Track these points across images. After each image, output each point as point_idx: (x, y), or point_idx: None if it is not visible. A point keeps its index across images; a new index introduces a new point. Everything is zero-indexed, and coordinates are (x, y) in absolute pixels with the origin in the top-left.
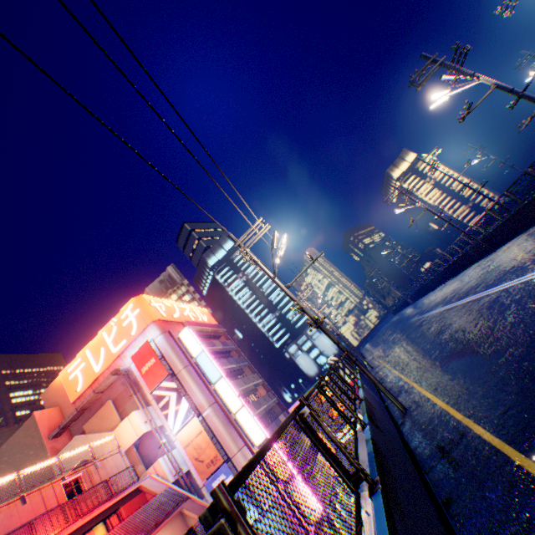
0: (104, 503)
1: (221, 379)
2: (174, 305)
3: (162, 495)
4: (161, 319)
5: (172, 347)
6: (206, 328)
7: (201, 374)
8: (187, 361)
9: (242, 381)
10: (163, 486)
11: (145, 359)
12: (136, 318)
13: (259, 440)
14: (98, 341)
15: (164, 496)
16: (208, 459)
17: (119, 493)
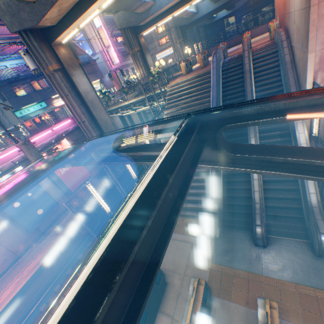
0: None
1: None
2: None
3: None
4: None
5: None
6: None
7: None
8: None
9: None
10: None
11: None
12: None
13: (98, 26)
14: None
15: None
16: None
17: None
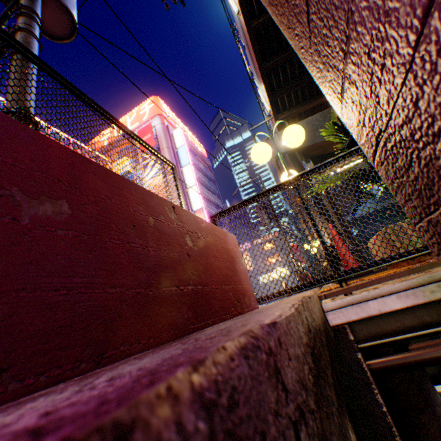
0: None
1: (188, 166)
2: (180, 123)
3: None
4: (165, 117)
5: (165, 134)
6: (197, 150)
7: (176, 157)
8: (171, 146)
9: (206, 190)
10: None
11: (145, 134)
12: (149, 111)
13: (197, 208)
14: (122, 122)
15: None
16: None
17: None
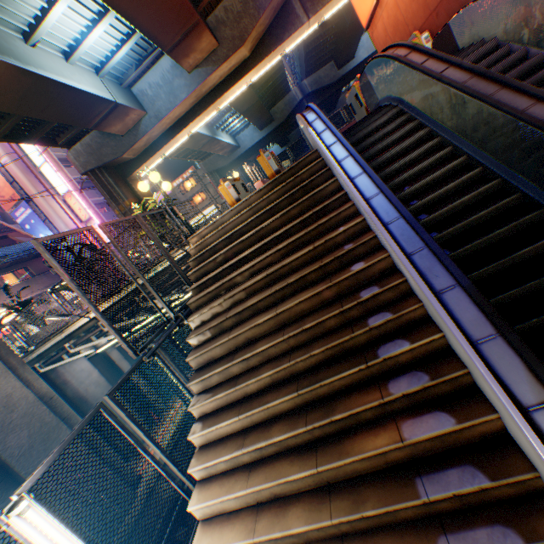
0: None
1: None
2: None
3: None
4: None
5: None
6: None
7: None
8: None
9: None
10: None
11: None
12: None
13: (64, 191)
14: None
15: None
16: (9, 197)
17: None
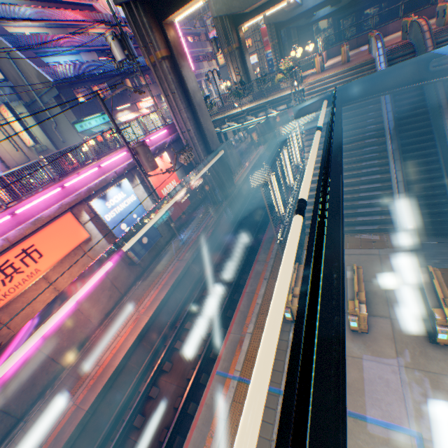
0: (73, 1)
1: None
2: None
3: (106, 16)
4: None
5: None
6: None
7: None
8: None
9: None
10: (107, 14)
11: None
12: None
13: None
14: None
15: (107, 17)
16: None
17: (81, 2)
